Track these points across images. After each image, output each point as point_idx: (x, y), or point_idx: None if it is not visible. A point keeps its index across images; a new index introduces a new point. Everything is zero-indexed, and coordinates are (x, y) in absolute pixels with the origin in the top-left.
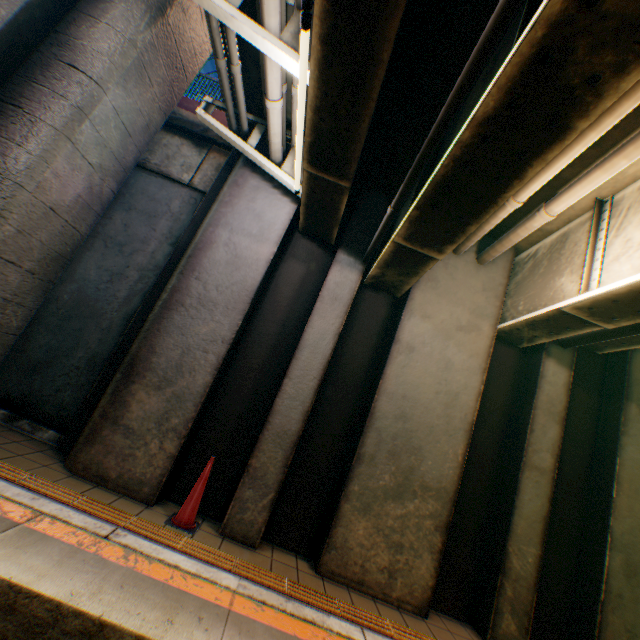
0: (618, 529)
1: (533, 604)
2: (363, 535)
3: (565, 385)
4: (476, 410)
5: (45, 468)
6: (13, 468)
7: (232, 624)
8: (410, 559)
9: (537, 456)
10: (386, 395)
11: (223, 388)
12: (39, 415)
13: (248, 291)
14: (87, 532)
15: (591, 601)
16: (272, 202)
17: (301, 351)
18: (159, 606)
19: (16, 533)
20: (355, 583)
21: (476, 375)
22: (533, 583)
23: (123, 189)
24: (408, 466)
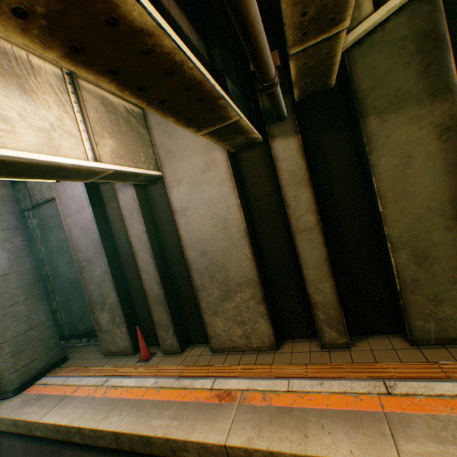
0: (396, 233)
1: (343, 316)
2: (222, 325)
3: (299, 151)
4: (244, 219)
5: (94, 360)
6: (79, 368)
7: (136, 407)
8: (253, 325)
9: (301, 221)
10: (189, 247)
11: (131, 289)
12: (97, 333)
13: (98, 241)
14: (95, 386)
15: (396, 292)
16: (72, 184)
17: (137, 254)
18: (106, 411)
19: (65, 401)
20: (232, 349)
21: (231, 196)
22: (337, 304)
23: (43, 222)
24: (223, 279)
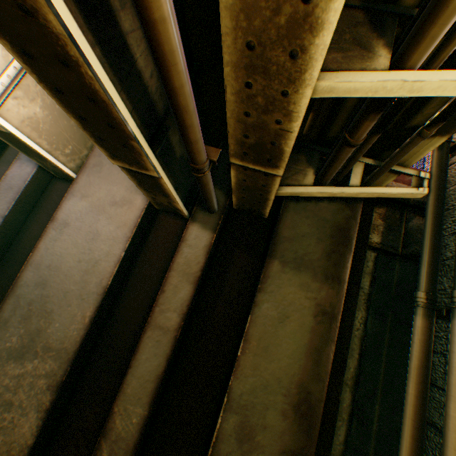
0: (239, 389)
1: None
2: None
3: (207, 247)
4: (114, 275)
5: None
6: None
7: None
8: (17, 417)
9: (164, 316)
10: (34, 266)
11: None
12: None
13: None
14: None
15: None
16: None
17: None
18: None
19: None
20: None
21: (121, 243)
22: (134, 445)
23: None
24: (37, 329)
